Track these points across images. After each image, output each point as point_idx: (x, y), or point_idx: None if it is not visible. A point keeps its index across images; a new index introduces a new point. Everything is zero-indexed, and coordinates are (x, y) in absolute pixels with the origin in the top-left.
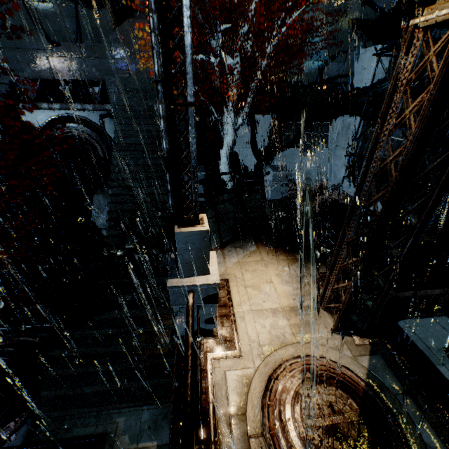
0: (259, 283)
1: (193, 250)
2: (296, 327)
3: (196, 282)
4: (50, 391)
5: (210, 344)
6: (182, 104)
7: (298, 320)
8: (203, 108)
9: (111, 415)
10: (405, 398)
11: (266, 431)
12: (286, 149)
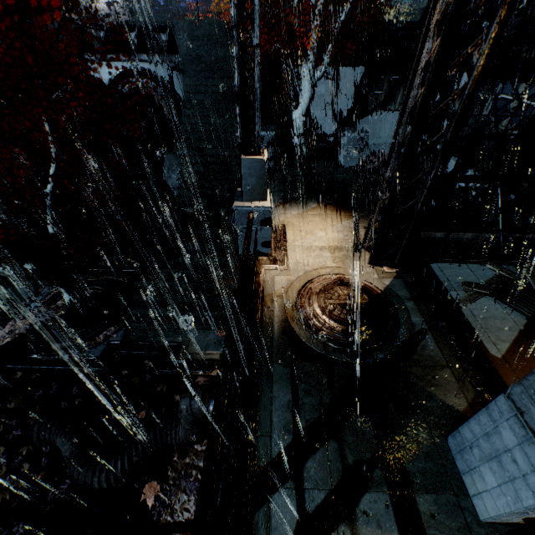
0: (313, 229)
1: (254, 177)
2: (337, 258)
3: (256, 205)
4: (139, 309)
5: (265, 260)
6: (251, 46)
7: (340, 255)
8: (280, 59)
9: (185, 333)
10: (410, 301)
11: (297, 304)
12: (374, 113)
